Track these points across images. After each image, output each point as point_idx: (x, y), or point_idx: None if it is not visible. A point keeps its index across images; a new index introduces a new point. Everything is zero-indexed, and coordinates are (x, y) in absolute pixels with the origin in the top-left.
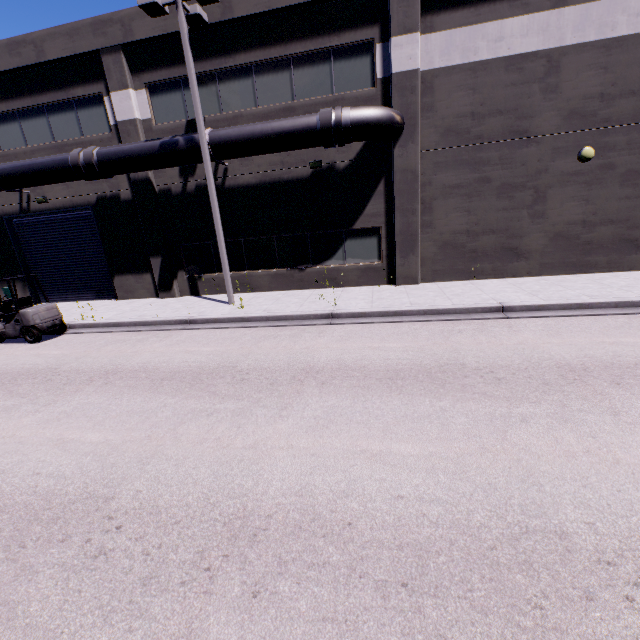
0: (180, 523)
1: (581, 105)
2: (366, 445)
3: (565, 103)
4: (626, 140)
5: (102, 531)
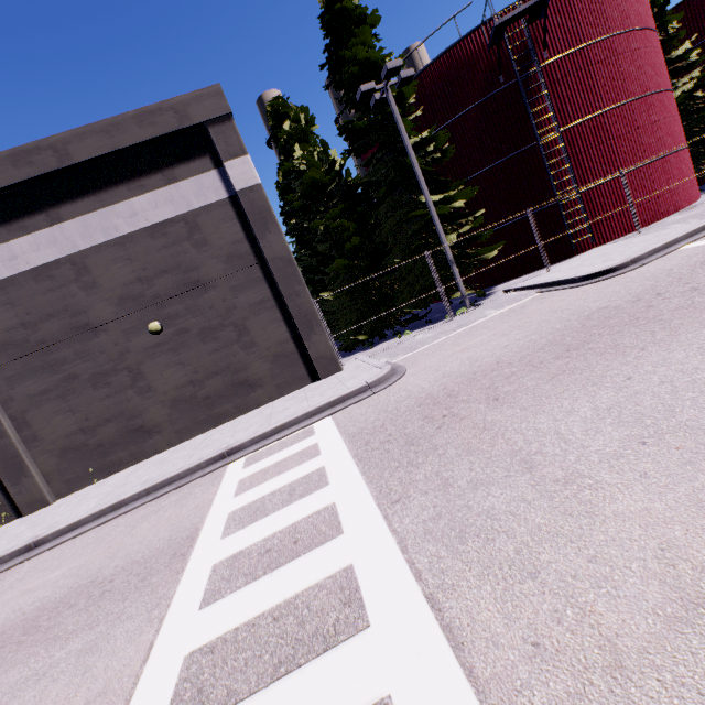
0: None
1: (127, 291)
2: None
3: (111, 293)
4: (185, 307)
5: None
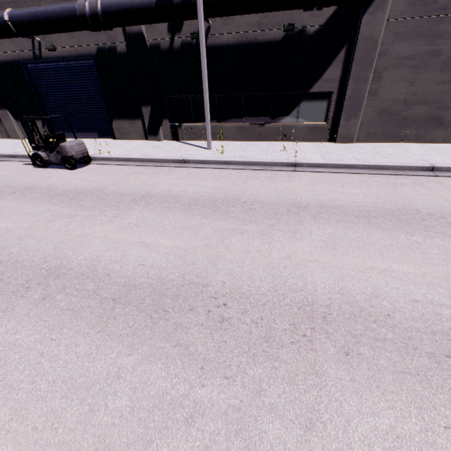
0: (266, 305)
1: None
2: (372, 263)
3: None
4: None
5: (215, 306)
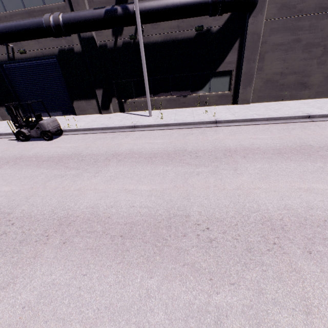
0: (238, 225)
1: None
2: (298, 185)
3: None
4: None
5: (200, 230)
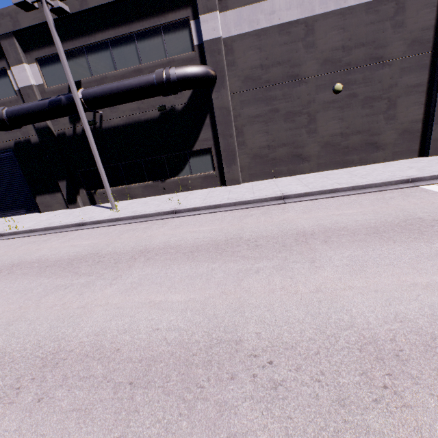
0: (14, 361)
1: (331, 55)
2: (154, 298)
3: (320, 54)
4: (362, 77)
5: None
